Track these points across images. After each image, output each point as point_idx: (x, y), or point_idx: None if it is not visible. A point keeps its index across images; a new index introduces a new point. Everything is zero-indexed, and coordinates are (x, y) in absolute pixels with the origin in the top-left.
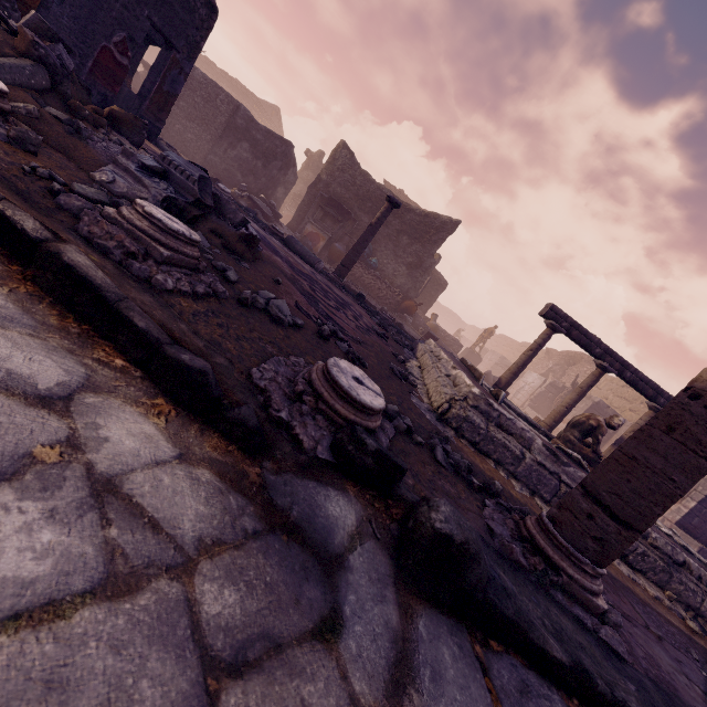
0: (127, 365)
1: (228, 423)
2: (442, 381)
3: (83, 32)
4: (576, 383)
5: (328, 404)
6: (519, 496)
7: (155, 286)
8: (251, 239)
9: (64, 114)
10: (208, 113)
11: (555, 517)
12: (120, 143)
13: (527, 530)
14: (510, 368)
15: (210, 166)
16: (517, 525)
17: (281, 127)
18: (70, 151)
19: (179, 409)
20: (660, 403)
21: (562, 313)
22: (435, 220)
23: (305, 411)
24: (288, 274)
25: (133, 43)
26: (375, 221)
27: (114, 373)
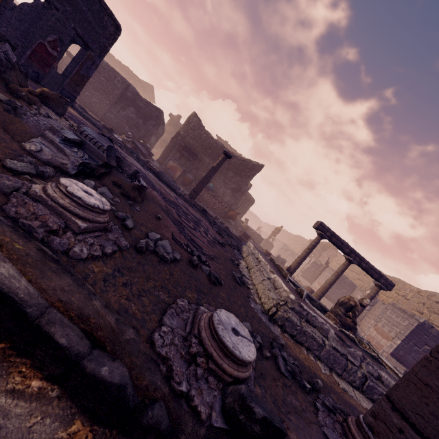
0: (44, 384)
1: (142, 430)
2: (267, 285)
3: (25, 32)
4: (328, 262)
5: (217, 364)
6: (326, 378)
7: (72, 257)
8: (141, 188)
9: (4, 96)
10: (108, 87)
11: (372, 426)
12: (48, 115)
13: (353, 437)
14: (296, 259)
15: (107, 119)
16: (343, 428)
17: (153, 97)
18: (6, 125)
19: (95, 427)
20: (381, 282)
21: (327, 227)
22: (249, 163)
23: (200, 375)
24: (163, 206)
25: (61, 42)
26: (215, 165)
27: (29, 405)
